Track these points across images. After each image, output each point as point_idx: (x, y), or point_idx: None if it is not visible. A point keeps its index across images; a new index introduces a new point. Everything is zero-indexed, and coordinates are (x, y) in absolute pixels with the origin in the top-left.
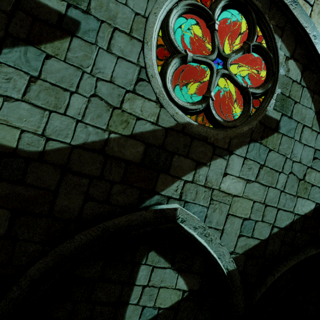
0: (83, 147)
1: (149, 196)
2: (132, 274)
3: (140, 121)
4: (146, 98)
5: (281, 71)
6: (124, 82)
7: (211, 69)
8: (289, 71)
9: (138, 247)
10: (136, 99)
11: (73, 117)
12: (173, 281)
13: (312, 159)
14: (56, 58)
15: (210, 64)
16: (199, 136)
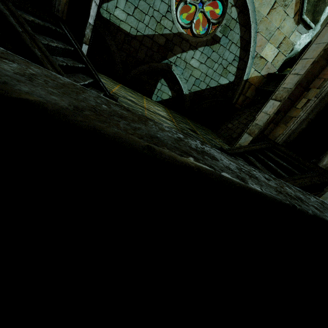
0: (147, 36)
1: (164, 59)
2: (156, 84)
3: (165, 29)
4: (169, 20)
5: (227, 12)
6: (162, 12)
7: (196, 8)
8: (231, 13)
9: (159, 76)
10: (165, 19)
11: (145, 24)
12: (167, 91)
13: (233, 60)
14: (142, 0)
15: (196, 6)
16: (185, 39)
